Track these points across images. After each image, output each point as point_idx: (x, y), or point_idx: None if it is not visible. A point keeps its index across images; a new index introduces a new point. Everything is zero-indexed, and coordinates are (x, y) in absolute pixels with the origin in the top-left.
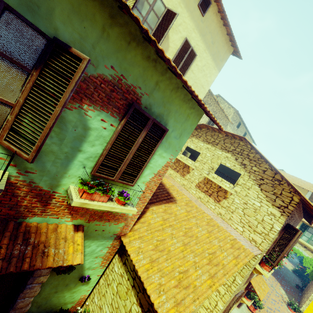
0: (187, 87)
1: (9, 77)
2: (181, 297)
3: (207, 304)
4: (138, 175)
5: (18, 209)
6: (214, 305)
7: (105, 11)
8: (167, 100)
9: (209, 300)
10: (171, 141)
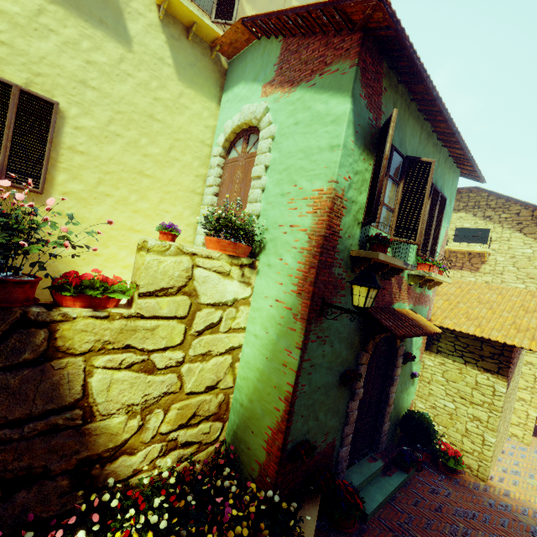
0: (467, 155)
1: (392, 191)
2: (529, 336)
3: (523, 384)
4: (436, 250)
5: (391, 296)
6: (533, 380)
7: (419, 125)
8: (442, 173)
9: (523, 378)
10: (446, 209)
